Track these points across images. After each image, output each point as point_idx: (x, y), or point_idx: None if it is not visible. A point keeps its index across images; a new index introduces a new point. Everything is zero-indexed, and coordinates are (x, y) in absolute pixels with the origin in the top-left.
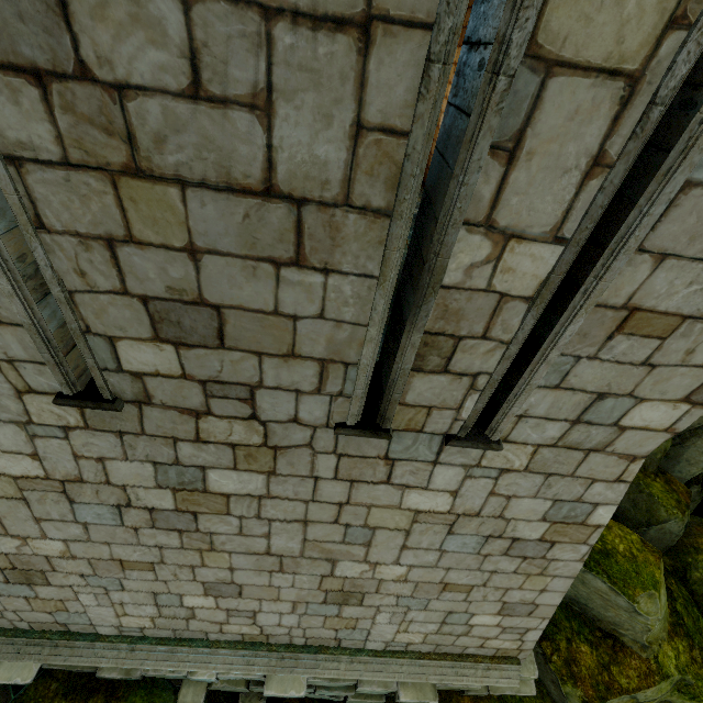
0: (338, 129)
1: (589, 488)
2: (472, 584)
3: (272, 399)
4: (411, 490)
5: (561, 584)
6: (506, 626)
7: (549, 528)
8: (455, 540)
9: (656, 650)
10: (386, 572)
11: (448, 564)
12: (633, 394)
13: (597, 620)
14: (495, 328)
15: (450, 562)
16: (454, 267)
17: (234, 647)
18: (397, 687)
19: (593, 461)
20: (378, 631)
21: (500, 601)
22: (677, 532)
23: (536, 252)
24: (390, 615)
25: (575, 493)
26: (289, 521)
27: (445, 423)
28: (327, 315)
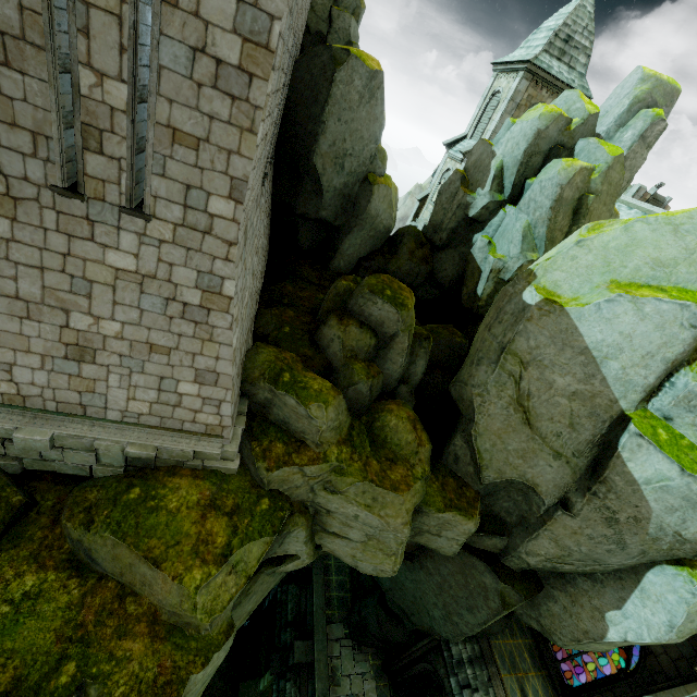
0: (13, 5)
1: (214, 263)
2: (170, 347)
3: (9, 158)
4: (109, 249)
5: (227, 353)
6: (205, 397)
7: (203, 296)
8: (147, 300)
9: (326, 449)
10: (107, 329)
11: (148, 323)
12: (204, 189)
13: (295, 433)
14: (116, 128)
15: (149, 322)
16: (83, 85)
17: None
18: (126, 444)
19: (209, 242)
20: (113, 396)
21: (193, 368)
22: (366, 393)
23: (117, 86)
24: (119, 378)
25: (208, 267)
26: (30, 266)
27: (116, 196)
28: (29, 101)
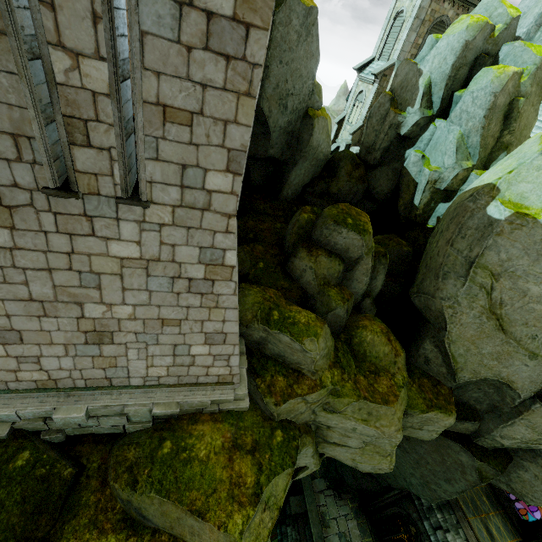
0: None
1: (214, 237)
2: (179, 319)
3: None
4: (111, 241)
5: (232, 315)
6: (215, 354)
7: (206, 270)
8: (154, 282)
9: (321, 375)
10: (120, 312)
11: (157, 302)
12: (200, 166)
13: (290, 364)
14: (101, 115)
15: (158, 301)
16: (57, 71)
17: (30, 392)
18: (152, 405)
19: (208, 218)
20: (134, 367)
21: (202, 332)
22: (343, 315)
23: (95, 65)
24: (137, 352)
25: (209, 242)
26: (37, 269)
27: (110, 187)
28: (1, 100)
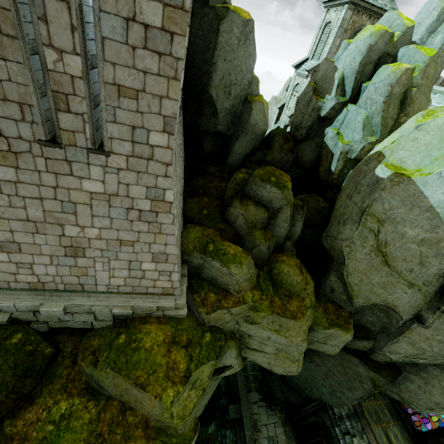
0: None
1: (157, 180)
2: (133, 241)
3: (6, 124)
4: (84, 180)
5: (172, 240)
6: (160, 270)
7: (152, 204)
8: (114, 211)
9: (244, 294)
10: (90, 233)
11: (117, 226)
12: (145, 128)
13: (221, 285)
14: (77, 91)
15: (117, 226)
16: (49, 62)
17: (25, 291)
18: (112, 307)
19: (152, 165)
20: (100, 276)
21: (150, 252)
22: (265, 251)
23: (73, 58)
24: (102, 265)
25: (153, 183)
26: (33, 198)
27: (83, 141)
28: (12, 80)
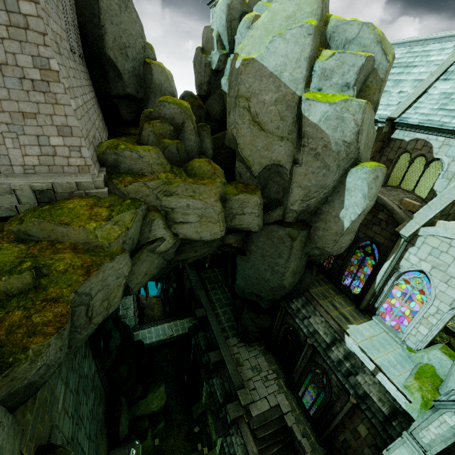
0: None
1: (39, 49)
2: (34, 113)
3: None
4: None
5: (70, 111)
6: (69, 145)
7: (41, 73)
8: (8, 81)
9: (158, 175)
10: None
11: (15, 97)
12: None
13: (137, 173)
14: None
15: (16, 97)
16: None
17: None
18: (32, 183)
19: (31, 35)
20: (13, 155)
21: (54, 125)
22: (175, 152)
23: None
24: (12, 141)
25: (36, 52)
26: None
27: None
28: None
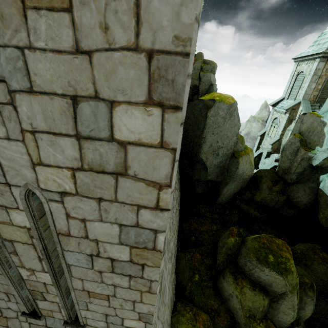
0: None
1: None
2: None
3: None
4: None
5: None
6: None
7: None
8: None
9: None
10: None
11: None
12: (118, 315)
13: None
14: (50, 291)
15: None
16: (23, 275)
17: None
18: None
19: None
20: None
21: None
22: None
23: (43, 274)
24: None
25: None
26: None
27: (60, 316)
28: None
